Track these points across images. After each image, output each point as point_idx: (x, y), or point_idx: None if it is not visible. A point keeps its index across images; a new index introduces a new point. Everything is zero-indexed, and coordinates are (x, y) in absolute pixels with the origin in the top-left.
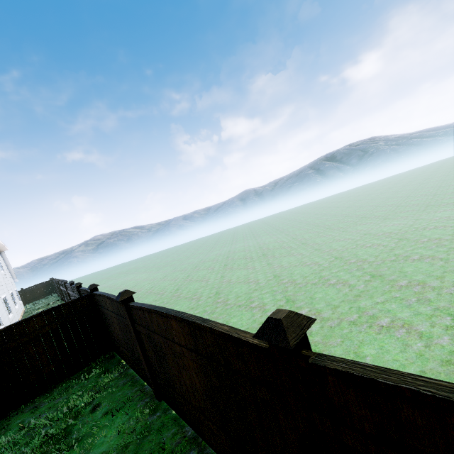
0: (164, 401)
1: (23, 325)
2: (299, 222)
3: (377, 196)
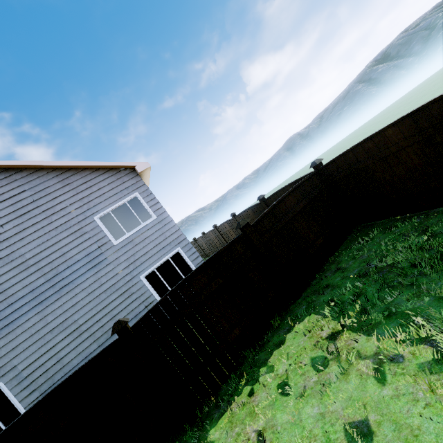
0: None
1: (282, 204)
2: (420, 104)
3: None
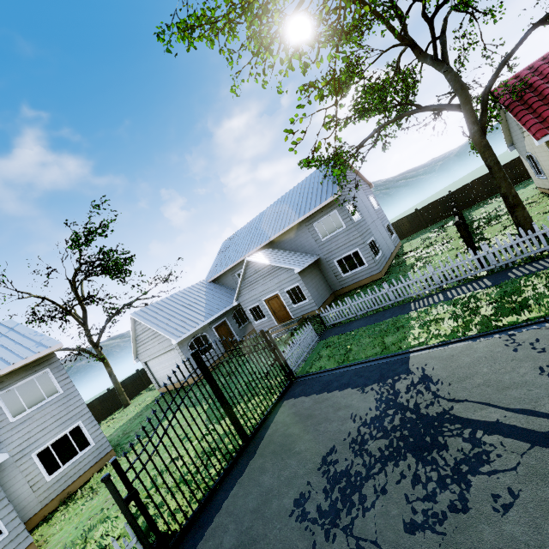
0: None
1: None
2: None
3: None
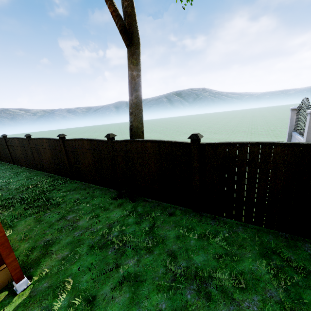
0: (15, 165)
1: None
2: (120, 129)
3: (159, 124)
